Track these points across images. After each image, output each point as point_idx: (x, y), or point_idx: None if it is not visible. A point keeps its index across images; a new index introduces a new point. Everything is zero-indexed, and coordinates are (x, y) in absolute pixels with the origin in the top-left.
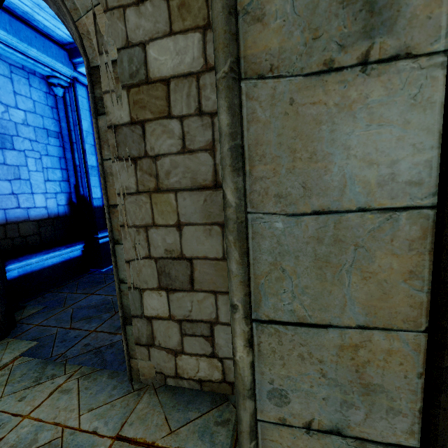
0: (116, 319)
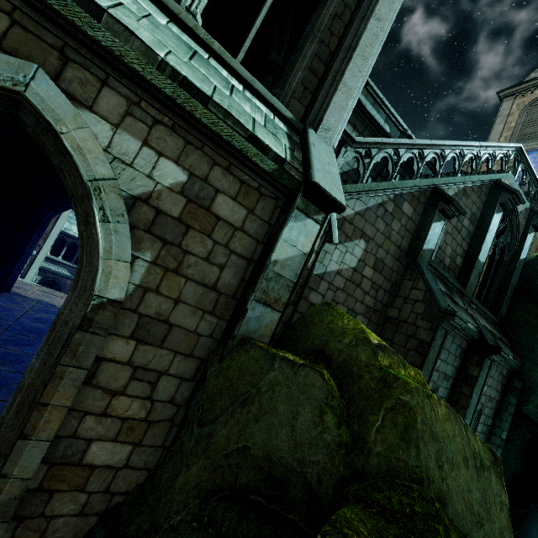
0: (29, 304)
